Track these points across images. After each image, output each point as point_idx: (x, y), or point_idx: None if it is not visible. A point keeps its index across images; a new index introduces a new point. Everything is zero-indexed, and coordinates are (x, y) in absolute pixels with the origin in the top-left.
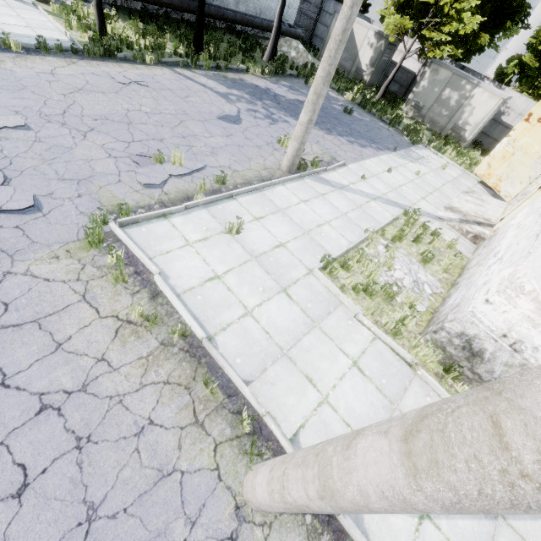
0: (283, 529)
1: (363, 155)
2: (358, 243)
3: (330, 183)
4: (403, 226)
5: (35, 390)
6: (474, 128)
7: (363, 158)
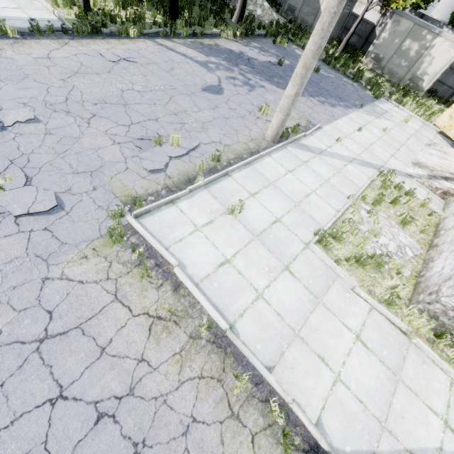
0: None
1: (335, 116)
2: (344, 210)
3: (310, 149)
4: (382, 190)
5: (90, 398)
6: (432, 77)
7: (335, 118)
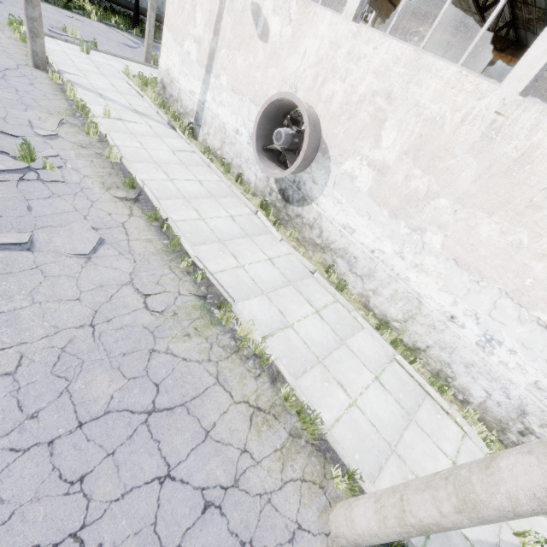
0: (41, 73)
1: None
2: None
3: None
4: None
5: None
6: None
7: None
